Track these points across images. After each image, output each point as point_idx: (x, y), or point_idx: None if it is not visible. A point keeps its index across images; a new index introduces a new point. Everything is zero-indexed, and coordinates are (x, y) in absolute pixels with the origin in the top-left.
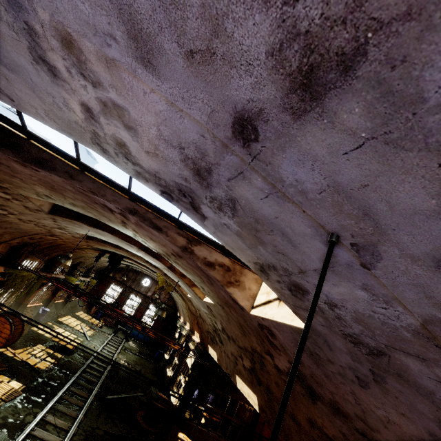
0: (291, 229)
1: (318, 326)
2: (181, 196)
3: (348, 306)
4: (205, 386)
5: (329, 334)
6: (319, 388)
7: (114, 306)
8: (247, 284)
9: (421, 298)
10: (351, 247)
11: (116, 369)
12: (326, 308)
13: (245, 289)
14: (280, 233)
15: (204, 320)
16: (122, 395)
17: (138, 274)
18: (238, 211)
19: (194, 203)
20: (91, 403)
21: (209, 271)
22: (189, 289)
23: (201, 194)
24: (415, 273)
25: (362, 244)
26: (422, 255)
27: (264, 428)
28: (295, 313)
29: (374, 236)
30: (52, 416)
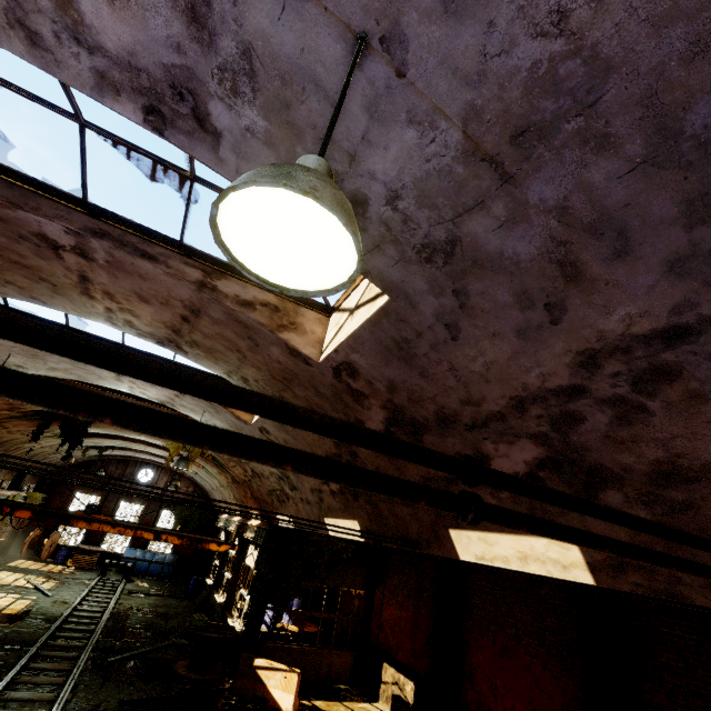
0: (322, 63)
1: (393, 273)
2: (177, 102)
3: (407, 181)
4: (284, 582)
5: (406, 275)
6: (421, 409)
7: (91, 512)
8: (307, 327)
9: (450, 81)
10: (381, 48)
11: (119, 621)
12: (390, 214)
13: (306, 332)
14: (313, 88)
15: (261, 474)
16: (140, 650)
17: (128, 465)
18: (258, 74)
19: (199, 107)
20: (80, 675)
21: (248, 312)
22: (226, 414)
23: (205, 72)
24: (436, 40)
25: (388, 33)
26: (433, 2)
27: (383, 610)
28: (366, 277)
29: (393, 4)
30: (2, 710)
